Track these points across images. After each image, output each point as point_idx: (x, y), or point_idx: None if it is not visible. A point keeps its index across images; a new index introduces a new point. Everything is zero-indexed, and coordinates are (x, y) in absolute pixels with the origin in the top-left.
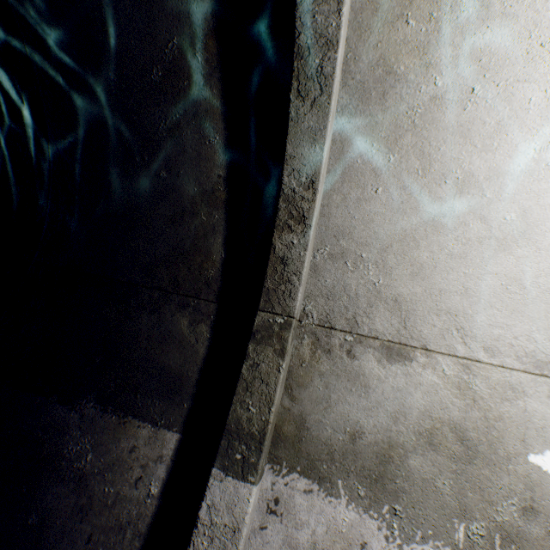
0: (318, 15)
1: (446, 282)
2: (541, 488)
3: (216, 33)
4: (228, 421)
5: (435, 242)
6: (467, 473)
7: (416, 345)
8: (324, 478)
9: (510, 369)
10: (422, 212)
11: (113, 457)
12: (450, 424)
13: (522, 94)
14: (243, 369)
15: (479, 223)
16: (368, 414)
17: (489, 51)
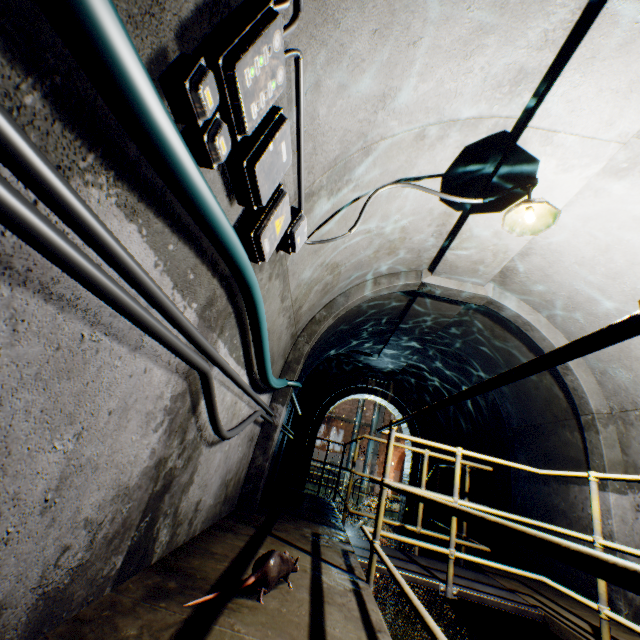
0: (508, 314)
1: None
2: None
3: (494, 323)
4: (590, 469)
5: (635, 344)
6: None
7: None
8: None
9: None
10: None
11: (569, 502)
12: None
13: (592, 279)
14: (586, 445)
15: None
16: None
17: (563, 279)
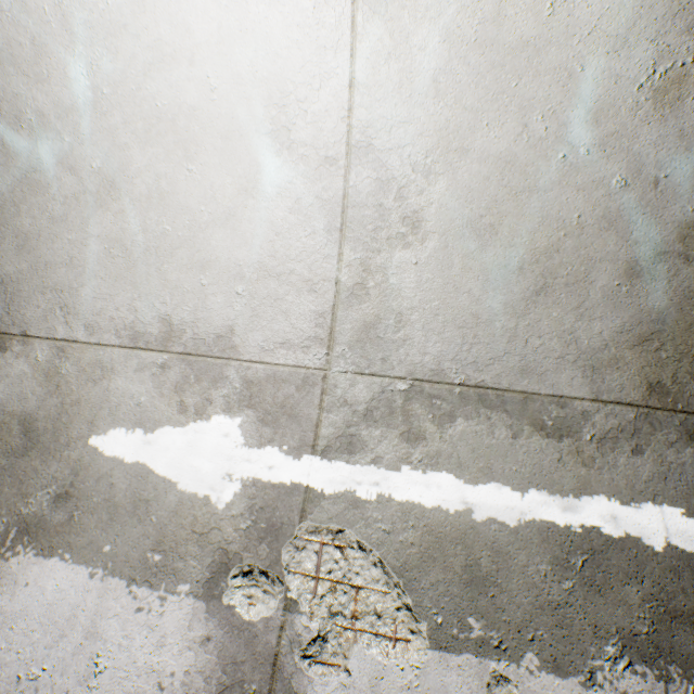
0: None
1: (53, 253)
2: (89, 471)
3: None
4: None
5: (36, 205)
6: (16, 468)
7: (17, 332)
8: None
9: (107, 345)
10: (15, 169)
11: None
12: (23, 416)
13: (35, 3)
14: None
15: (72, 175)
16: None
17: None
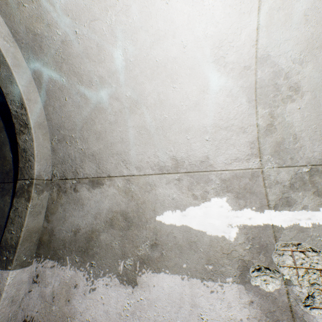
0: None
1: (113, 138)
2: (161, 232)
3: None
4: (2, 242)
5: (102, 118)
6: (127, 235)
7: (105, 175)
8: (61, 257)
9: (148, 174)
10: (90, 104)
11: None
12: (121, 212)
13: (98, 27)
14: (11, 213)
15: (117, 101)
16: (83, 219)
17: (69, 9)
